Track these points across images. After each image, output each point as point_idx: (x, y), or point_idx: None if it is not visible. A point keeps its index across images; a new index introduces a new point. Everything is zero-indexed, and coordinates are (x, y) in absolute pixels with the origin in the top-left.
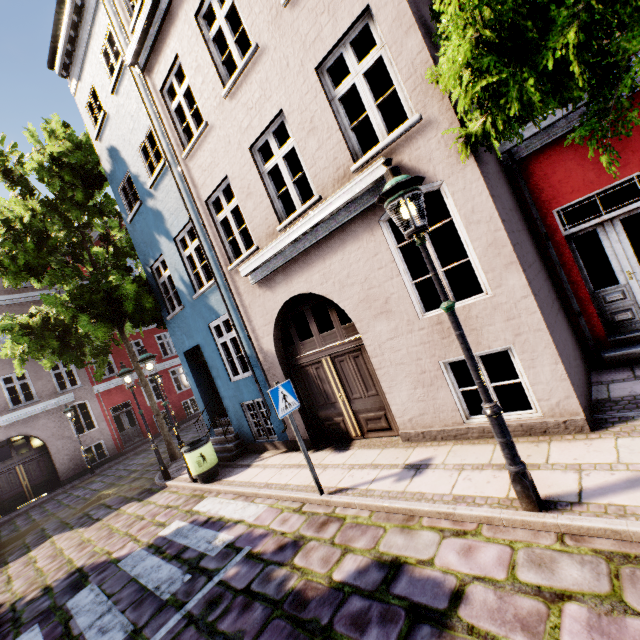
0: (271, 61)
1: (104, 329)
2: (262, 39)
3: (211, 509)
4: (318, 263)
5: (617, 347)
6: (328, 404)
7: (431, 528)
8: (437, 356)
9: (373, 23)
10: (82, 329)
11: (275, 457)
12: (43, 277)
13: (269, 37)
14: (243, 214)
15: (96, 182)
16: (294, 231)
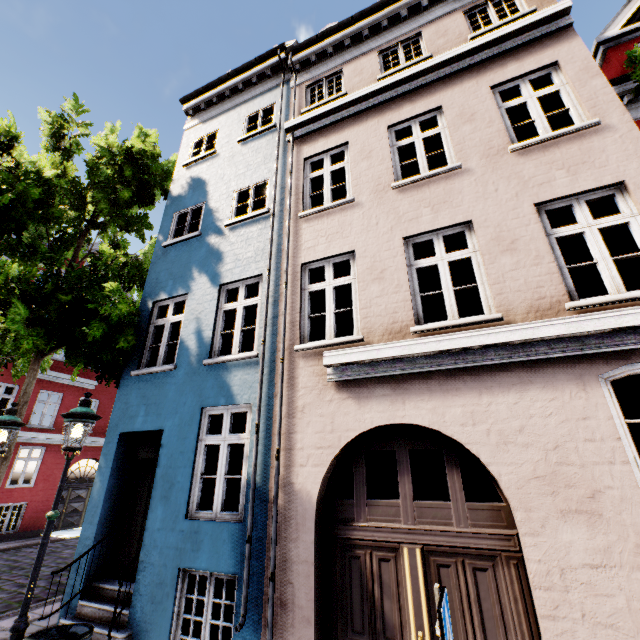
0: (473, 181)
1: (37, 340)
2: (469, 164)
3: None
4: (467, 393)
5: None
6: None
7: None
8: None
9: (622, 196)
10: (6, 323)
11: None
12: (1, 238)
13: (479, 165)
14: (354, 295)
15: (145, 198)
16: (453, 339)
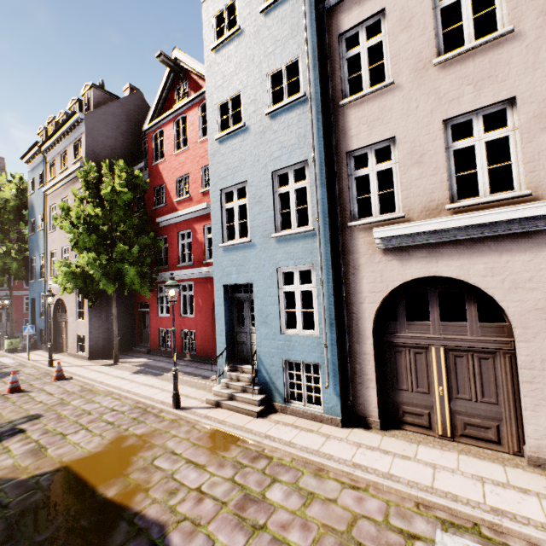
0: None
1: None
2: None
3: (1, 359)
4: (66, 292)
5: (139, 346)
6: (62, 338)
7: (35, 368)
8: (77, 332)
9: None
10: None
11: (40, 351)
12: None
13: None
14: None
15: (26, 207)
16: None
